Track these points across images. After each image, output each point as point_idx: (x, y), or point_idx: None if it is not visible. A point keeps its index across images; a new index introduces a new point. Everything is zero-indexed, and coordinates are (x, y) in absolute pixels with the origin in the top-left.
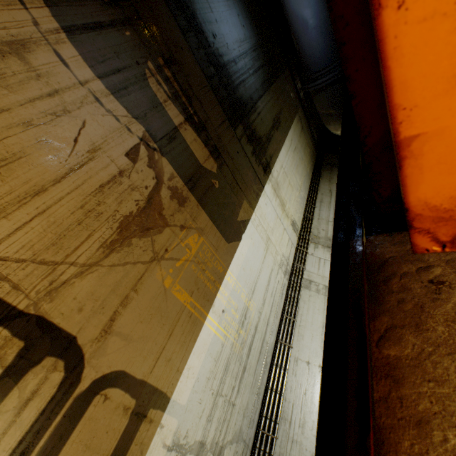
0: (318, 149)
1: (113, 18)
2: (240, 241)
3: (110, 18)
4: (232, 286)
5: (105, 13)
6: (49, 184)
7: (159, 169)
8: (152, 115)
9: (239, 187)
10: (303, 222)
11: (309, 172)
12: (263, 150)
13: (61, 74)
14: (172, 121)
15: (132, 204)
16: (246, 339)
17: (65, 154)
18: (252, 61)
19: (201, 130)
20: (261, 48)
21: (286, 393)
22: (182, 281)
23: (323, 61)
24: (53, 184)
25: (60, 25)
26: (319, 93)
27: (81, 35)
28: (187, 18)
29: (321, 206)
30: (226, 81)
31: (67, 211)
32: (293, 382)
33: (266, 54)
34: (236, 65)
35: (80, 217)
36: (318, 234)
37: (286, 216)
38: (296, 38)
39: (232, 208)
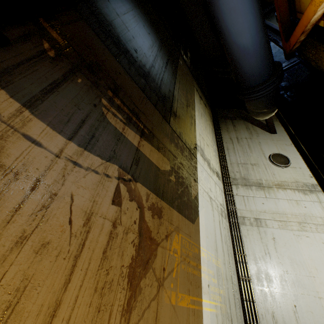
0: (211, 107)
1: (64, 70)
2: (199, 215)
3: (61, 72)
4: (206, 258)
5: (56, 69)
6: (61, 293)
7: (138, 196)
8: (118, 149)
9: (185, 170)
10: (222, 170)
11: (212, 127)
12: (188, 128)
13: (37, 157)
14: (133, 144)
15: (130, 248)
16: (225, 294)
17: (65, 244)
18: (162, 60)
19: (152, 138)
20: (163, 46)
21: (260, 322)
22: (181, 287)
23: (261, 77)
24: (64, 290)
25: (21, 102)
26: (255, 100)
27: (43, 104)
28: (115, 44)
29: (229, 153)
30: (153, 85)
31: (85, 307)
32: (262, 310)
33: (167, 50)
34: (154, 68)
35: (97, 303)
36: (235, 177)
37: (212, 172)
38: (235, 61)
39: (187, 191)
